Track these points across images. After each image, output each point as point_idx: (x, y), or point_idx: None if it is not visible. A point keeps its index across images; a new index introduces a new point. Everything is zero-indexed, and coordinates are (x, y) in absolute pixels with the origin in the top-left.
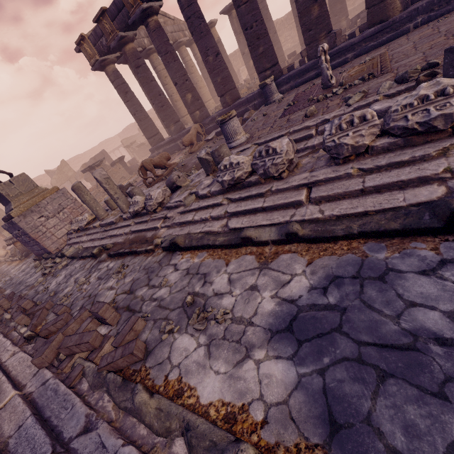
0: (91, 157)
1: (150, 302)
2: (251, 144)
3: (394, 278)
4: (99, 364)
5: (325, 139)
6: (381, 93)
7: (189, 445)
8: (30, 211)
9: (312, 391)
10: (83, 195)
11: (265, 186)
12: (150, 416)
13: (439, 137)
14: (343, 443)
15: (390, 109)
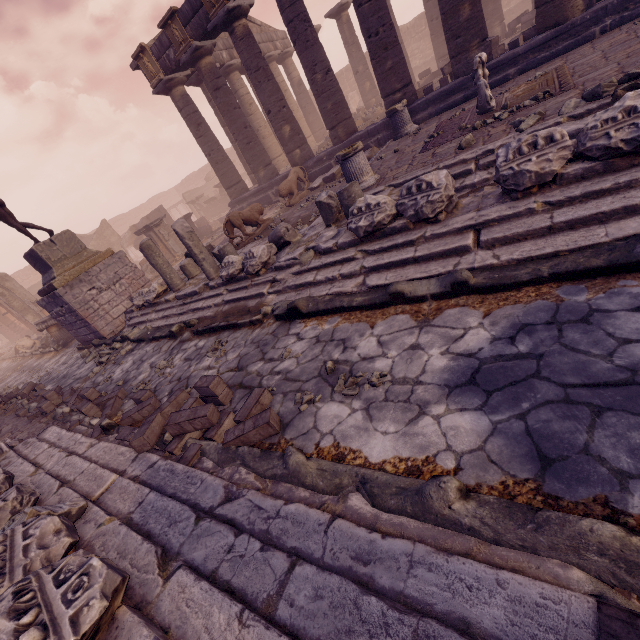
0: (137, 218)
1: (271, 376)
2: (384, 186)
3: (601, 318)
4: (224, 439)
5: (500, 167)
6: (564, 114)
7: (370, 496)
8: (79, 281)
9: (512, 434)
10: (154, 257)
11: (416, 233)
12: (312, 476)
13: None
14: (559, 474)
15: (586, 126)
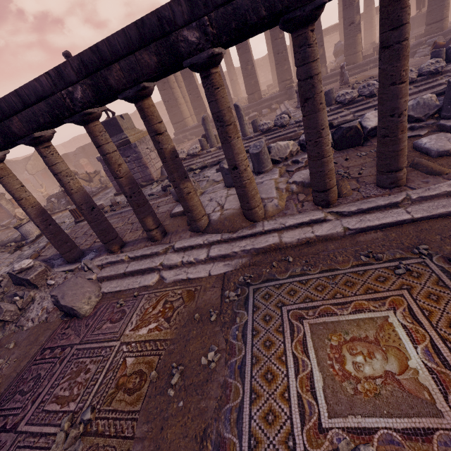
0: None
1: None
2: None
3: None
4: None
5: None
6: None
7: None
8: (142, 141)
9: None
10: (209, 125)
11: (368, 100)
12: None
13: (437, 76)
14: None
15: (421, 67)
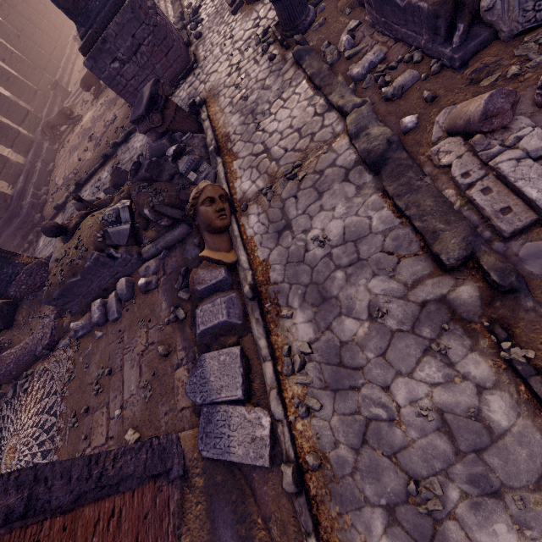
0: None
1: None
2: None
3: None
4: None
5: None
6: None
7: None
8: None
9: None
10: None
11: None
12: None
13: None
14: None
15: None
